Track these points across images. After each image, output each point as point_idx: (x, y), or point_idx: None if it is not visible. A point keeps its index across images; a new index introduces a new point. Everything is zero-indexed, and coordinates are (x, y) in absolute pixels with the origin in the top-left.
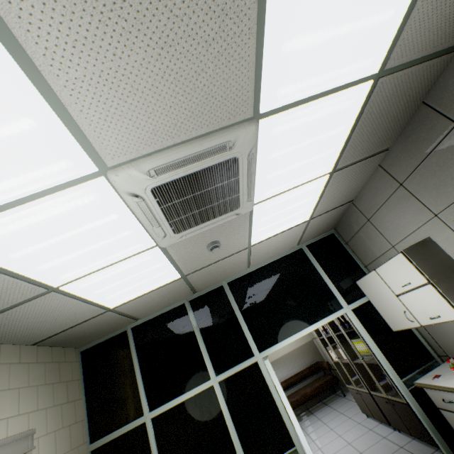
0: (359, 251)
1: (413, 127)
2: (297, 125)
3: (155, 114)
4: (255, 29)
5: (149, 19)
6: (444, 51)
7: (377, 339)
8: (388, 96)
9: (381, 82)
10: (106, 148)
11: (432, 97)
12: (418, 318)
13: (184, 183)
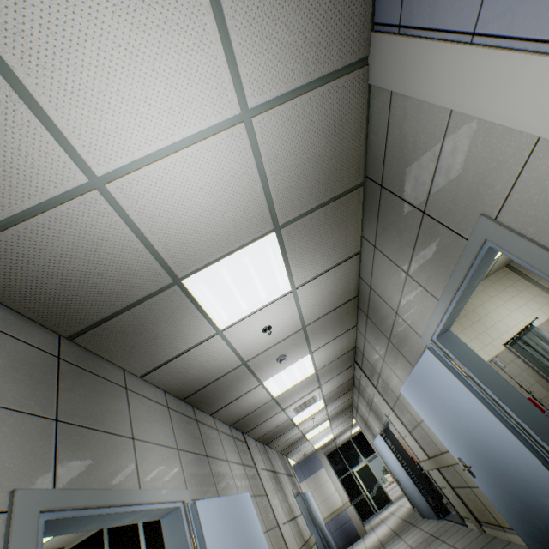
0: None
1: None
2: None
3: None
4: None
5: None
6: None
7: None
8: None
9: None
10: None
11: None
12: None
13: None
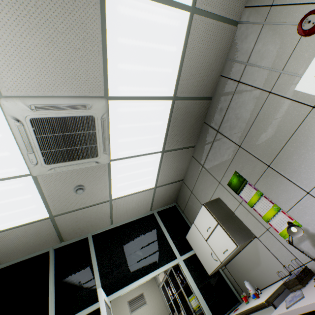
0: (189, 216)
1: (203, 134)
2: (133, 111)
3: (42, 74)
4: (102, 52)
5: (44, 28)
6: (205, 98)
7: (199, 284)
8: (183, 112)
9: (177, 103)
10: (4, 82)
11: (207, 120)
12: (218, 256)
13: (56, 122)
